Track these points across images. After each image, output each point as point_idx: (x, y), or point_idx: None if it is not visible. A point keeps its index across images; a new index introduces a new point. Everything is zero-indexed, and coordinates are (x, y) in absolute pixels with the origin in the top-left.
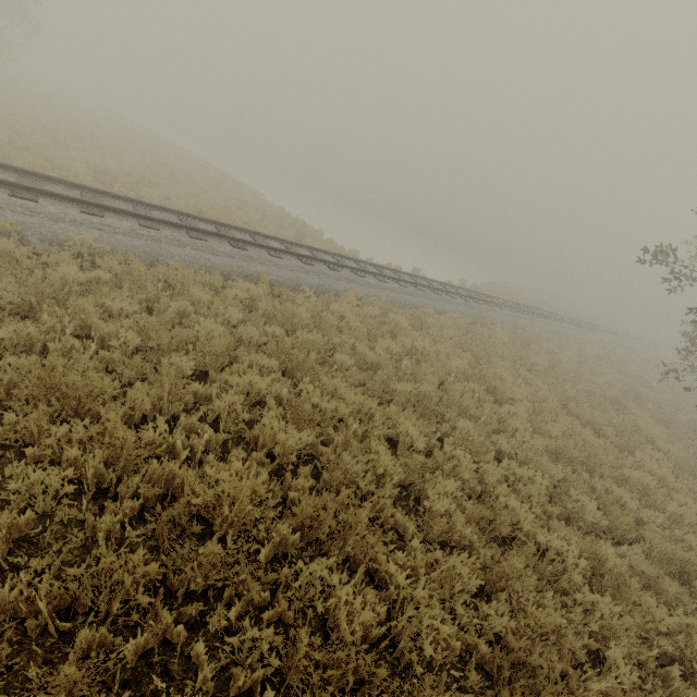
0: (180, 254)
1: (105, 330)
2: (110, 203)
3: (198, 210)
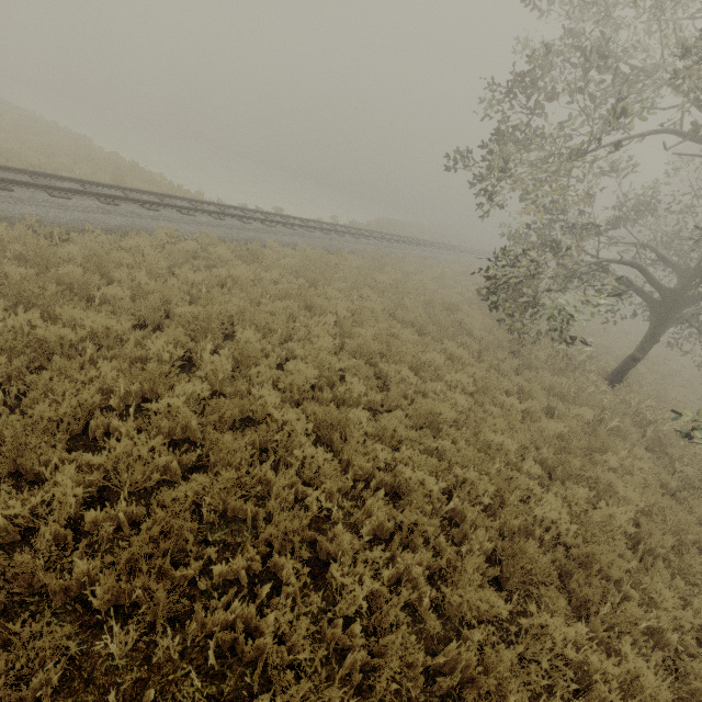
0: None
1: None
2: None
3: None
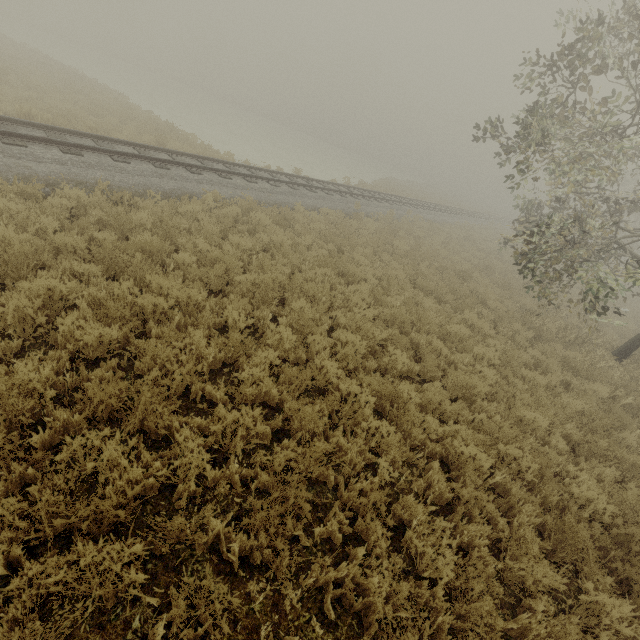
0: None
1: None
2: None
3: (24, 114)
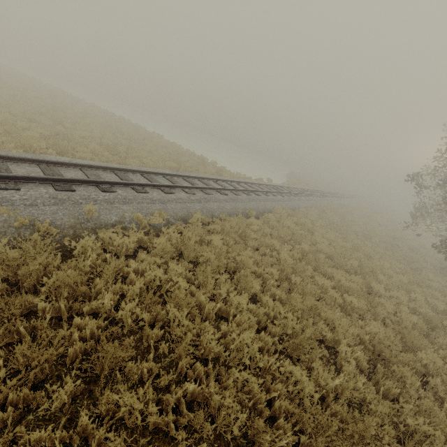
0: (215, 208)
1: (260, 270)
2: (156, 178)
3: (177, 168)
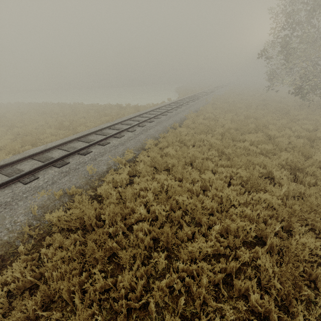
0: (153, 133)
1: (205, 156)
2: (106, 132)
3: (111, 119)
